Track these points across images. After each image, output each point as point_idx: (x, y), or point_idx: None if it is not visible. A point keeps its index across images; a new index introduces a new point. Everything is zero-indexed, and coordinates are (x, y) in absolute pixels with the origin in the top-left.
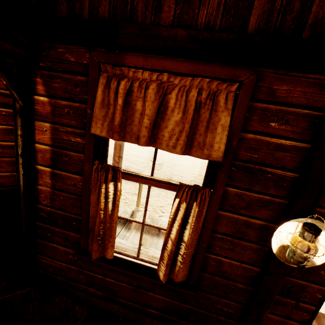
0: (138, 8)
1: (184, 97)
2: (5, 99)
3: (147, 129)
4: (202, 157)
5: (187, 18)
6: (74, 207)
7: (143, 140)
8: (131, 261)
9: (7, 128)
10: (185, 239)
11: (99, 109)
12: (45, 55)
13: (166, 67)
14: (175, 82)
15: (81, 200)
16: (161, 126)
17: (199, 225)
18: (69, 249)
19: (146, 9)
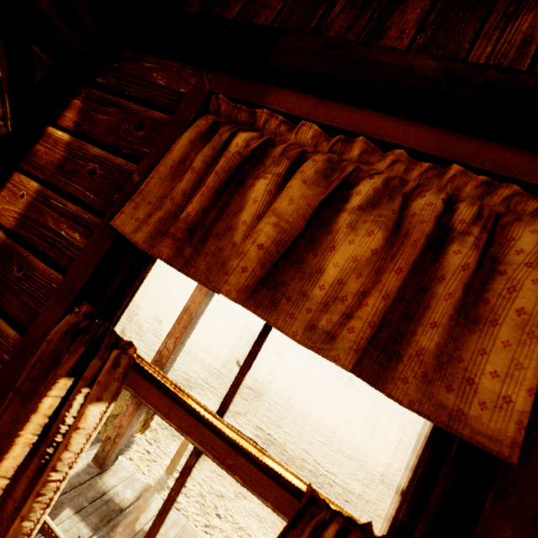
0: (332, 27)
1: (395, 208)
2: None
3: (261, 250)
4: (426, 413)
5: (441, 53)
6: None
7: (239, 279)
8: None
9: None
10: None
11: (162, 179)
12: (117, 67)
13: (364, 127)
14: (378, 165)
15: None
16: (306, 262)
17: None
18: None
19: (349, 30)
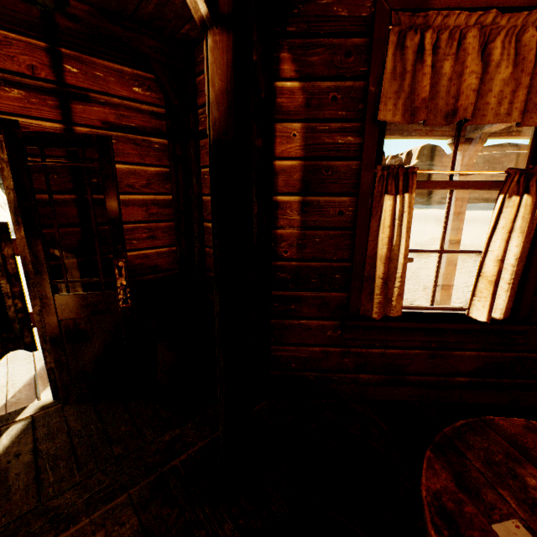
0: None
1: (513, 44)
2: (157, 123)
3: (474, 93)
4: None
5: None
6: (338, 250)
7: (470, 110)
8: (425, 313)
9: (161, 172)
10: (510, 254)
11: (389, 82)
12: (298, 13)
13: (492, 2)
14: (501, 23)
15: (350, 235)
16: (481, 91)
17: (533, 226)
18: (327, 322)
19: None
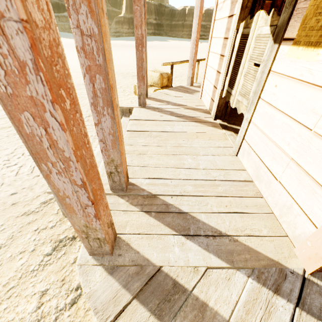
0: None
1: None
2: None
3: None
4: None
5: None
6: None
7: None
8: None
9: None
10: None
11: None
12: None
13: None
14: None
15: None
16: None
17: None
18: None
19: None
